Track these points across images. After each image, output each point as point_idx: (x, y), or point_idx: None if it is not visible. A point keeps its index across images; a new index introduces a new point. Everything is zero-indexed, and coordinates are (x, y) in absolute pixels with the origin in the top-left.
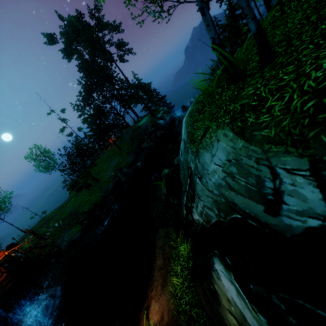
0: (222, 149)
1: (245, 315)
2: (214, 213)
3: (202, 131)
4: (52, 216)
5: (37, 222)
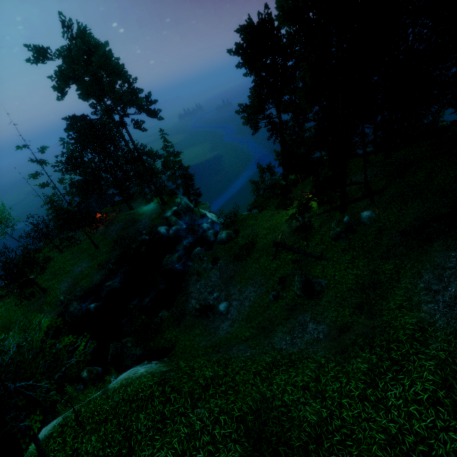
0: None
1: None
2: None
3: None
4: None
5: None
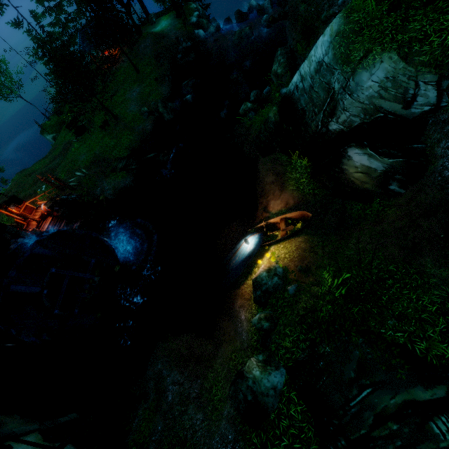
0: (383, 69)
1: (371, 166)
2: (359, 118)
3: (362, 53)
4: (49, 168)
5: (19, 177)
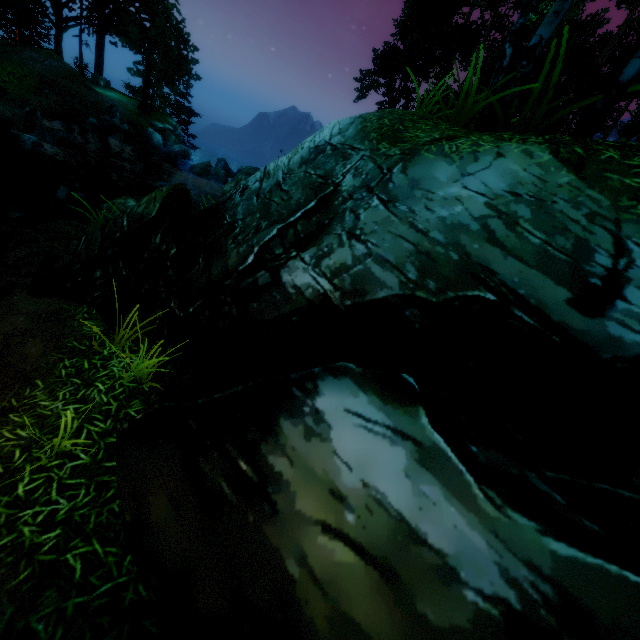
0: (503, 172)
1: (422, 526)
2: (401, 275)
3: (438, 134)
4: None
5: None
